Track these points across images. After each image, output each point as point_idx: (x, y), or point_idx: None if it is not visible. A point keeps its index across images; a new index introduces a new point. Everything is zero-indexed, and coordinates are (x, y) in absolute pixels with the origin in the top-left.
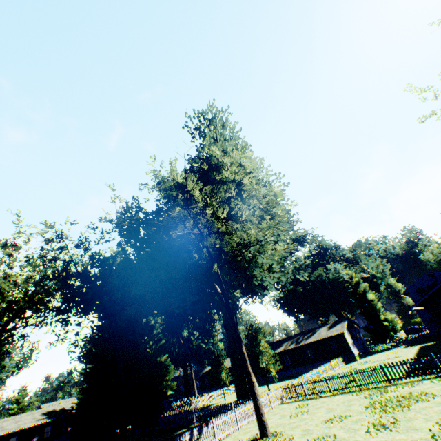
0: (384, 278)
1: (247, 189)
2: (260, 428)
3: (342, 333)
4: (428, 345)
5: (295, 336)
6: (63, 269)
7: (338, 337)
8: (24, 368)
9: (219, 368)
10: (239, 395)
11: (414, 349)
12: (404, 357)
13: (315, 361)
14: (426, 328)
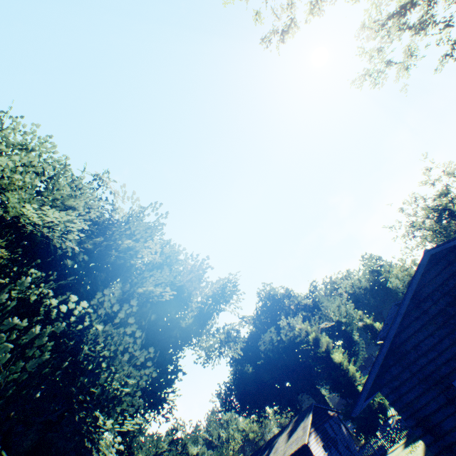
0: (352, 321)
1: None
2: None
3: (306, 445)
4: None
5: None
6: None
7: (302, 455)
8: None
9: None
10: None
11: None
12: None
13: None
14: None
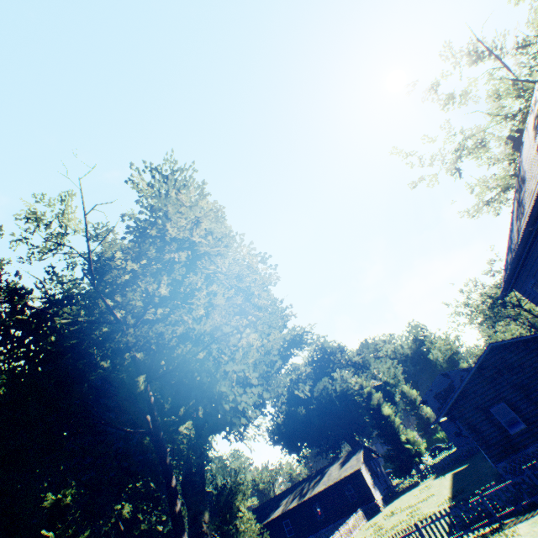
0: (398, 384)
1: (203, 253)
2: None
3: (359, 470)
4: (462, 471)
5: (298, 485)
6: None
7: (355, 478)
8: None
9: None
10: None
11: (447, 479)
12: (439, 495)
13: (327, 523)
14: (451, 444)
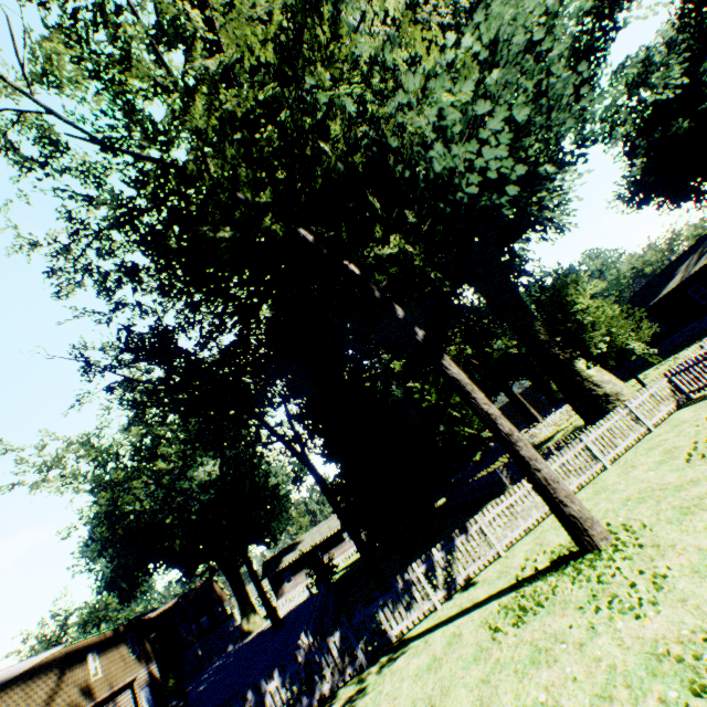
0: None
1: None
2: (569, 534)
3: None
4: None
5: (705, 239)
6: (122, 396)
7: None
8: (308, 474)
9: (542, 379)
10: (583, 415)
11: None
12: None
13: None
14: None
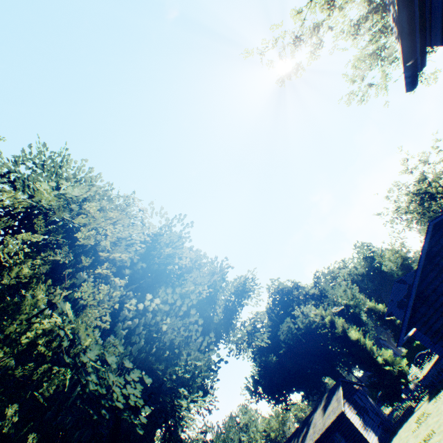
0: (359, 303)
1: None
2: None
3: (343, 413)
4: None
5: None
6: None
7: (340, 423)
8: None
9: None
10: None
11: (442, 402)
12: (441, 435)
13: None
14: None
